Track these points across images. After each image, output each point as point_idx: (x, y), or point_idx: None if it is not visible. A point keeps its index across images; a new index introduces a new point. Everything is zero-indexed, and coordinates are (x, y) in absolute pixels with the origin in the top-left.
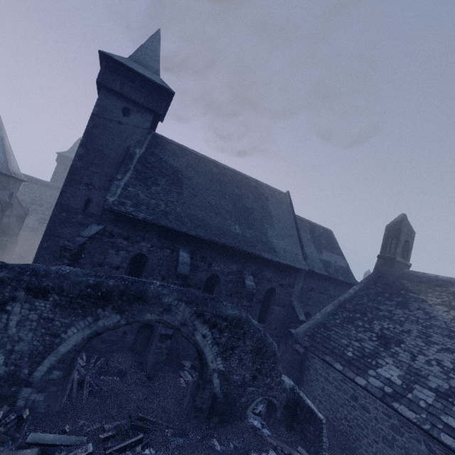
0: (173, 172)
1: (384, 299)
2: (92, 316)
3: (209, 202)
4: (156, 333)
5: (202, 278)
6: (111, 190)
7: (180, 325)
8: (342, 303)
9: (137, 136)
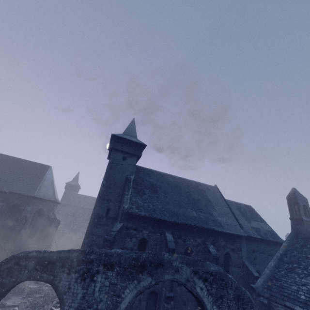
0: (151, 185)
1: (308, 249)
2: (136, 280)
3: (174, 200)
4: (161, 297)
5: (181, 251)
6: (125, 201)
7: (185, 282)
8: (280, 258)
9: (130, 169)
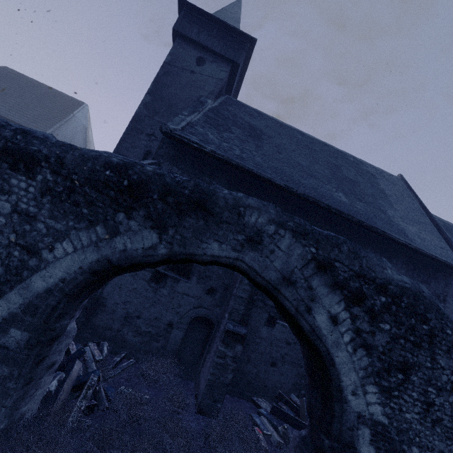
0: (249, 127)
1: None
2: (104, 226)
3: (297, 162)
4: (217, 332)
5: None
6: (174, 121)
7: (279, 282)
8: None
9: (210, 86)
